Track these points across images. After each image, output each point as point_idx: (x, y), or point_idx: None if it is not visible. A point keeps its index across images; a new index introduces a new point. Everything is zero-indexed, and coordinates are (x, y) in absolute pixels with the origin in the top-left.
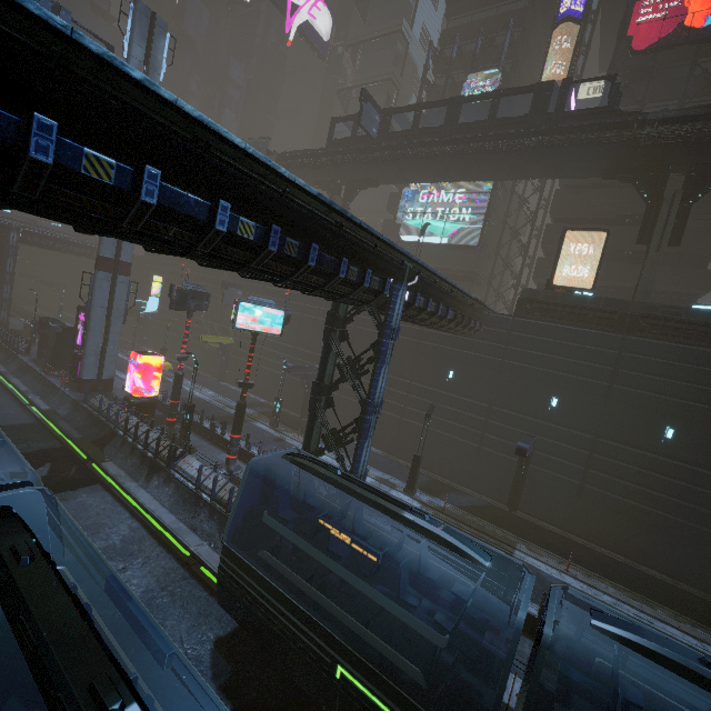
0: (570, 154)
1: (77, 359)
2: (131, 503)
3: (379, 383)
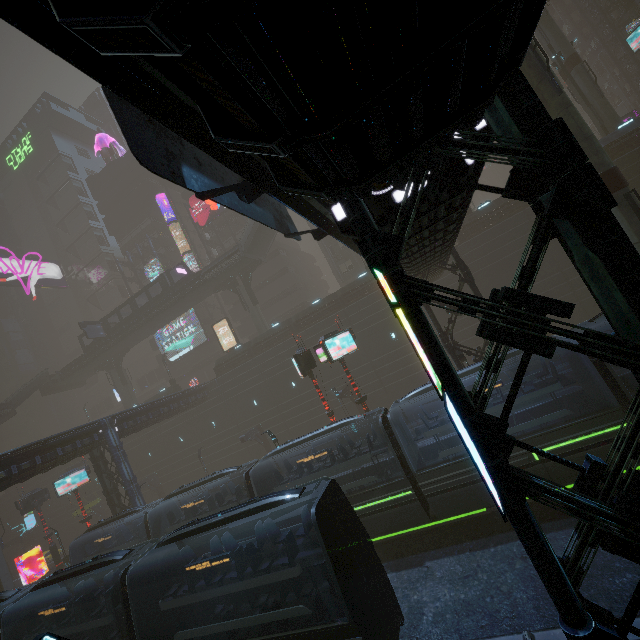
0: (193, 295)
1: None
2: None
3: (125, 471)
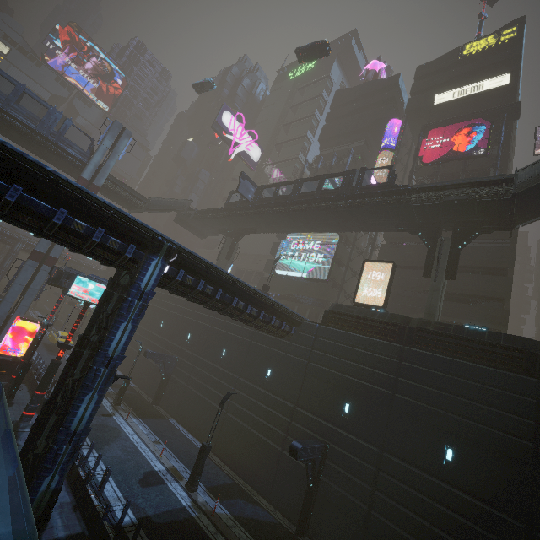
0: (369, 212)
1: None
2: None
3: (116, 337)
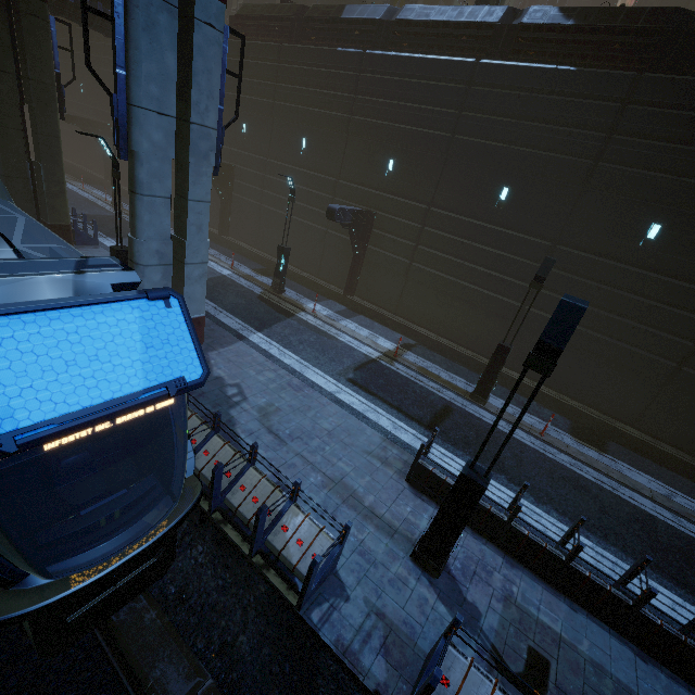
0: None
1: None
2: None
3: None
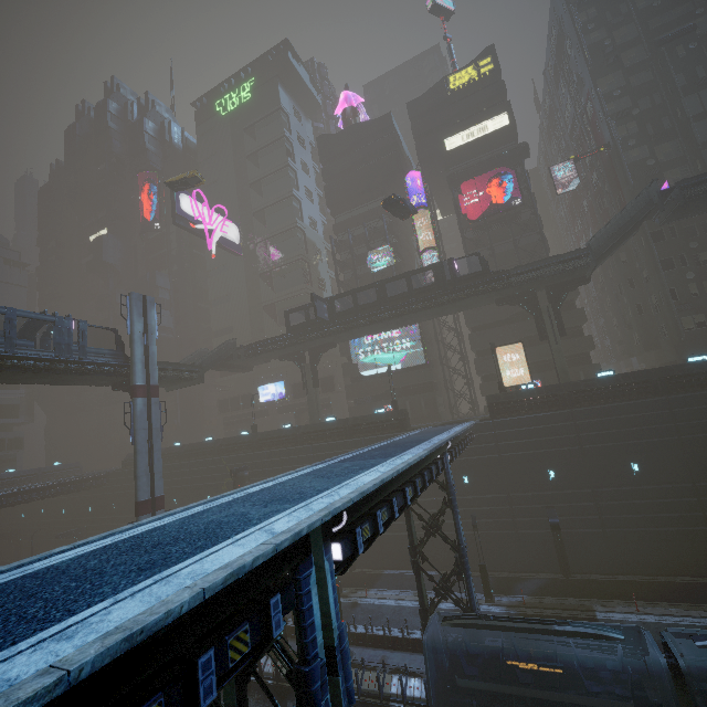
0: (472, 299)
1: None
2: None
3: (461, 529)
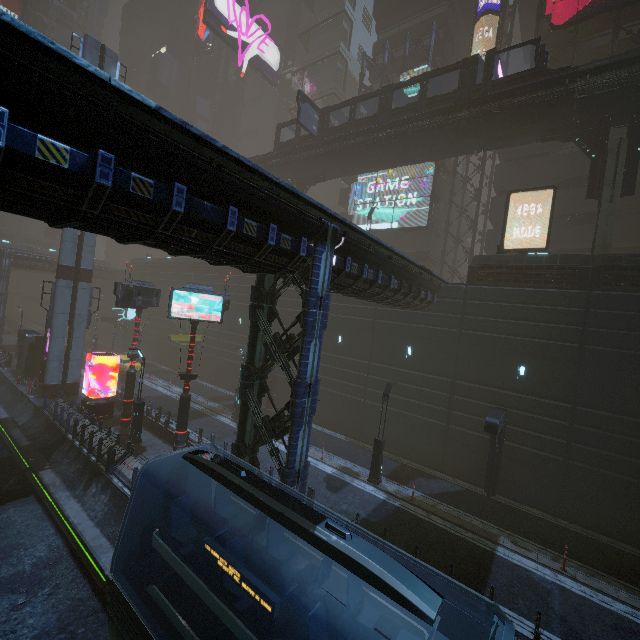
0: (504, 121)
1: (45, 366)
2: (59, 516)
3: (309, 360)
